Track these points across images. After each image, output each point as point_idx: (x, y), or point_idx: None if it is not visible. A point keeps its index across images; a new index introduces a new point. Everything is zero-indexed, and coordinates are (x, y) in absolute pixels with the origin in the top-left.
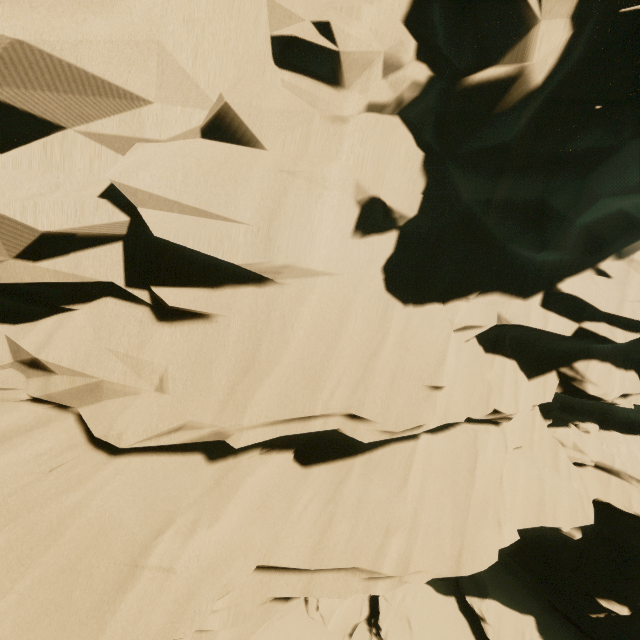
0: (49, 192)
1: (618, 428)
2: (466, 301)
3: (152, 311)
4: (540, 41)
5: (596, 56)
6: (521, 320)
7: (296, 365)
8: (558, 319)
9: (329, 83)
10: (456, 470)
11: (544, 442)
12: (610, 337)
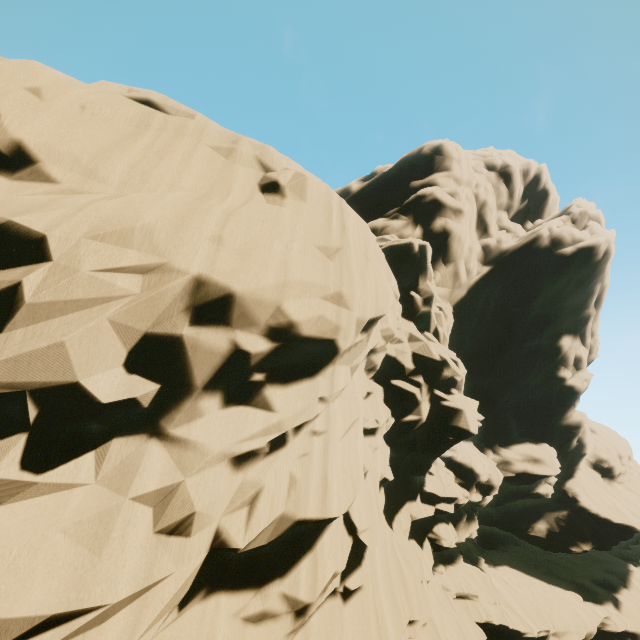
0: (341, 544)
1: (447, 562)
2: (400, 512)
3: (341, 596)
4: (424, 409)
5: (439, 414)
6: (421, 515)
7: (388, 599)
8: (429, 507)
9: (372, 434)
10: (434, 638)
11: (440, 592)
12: (448, 511)
